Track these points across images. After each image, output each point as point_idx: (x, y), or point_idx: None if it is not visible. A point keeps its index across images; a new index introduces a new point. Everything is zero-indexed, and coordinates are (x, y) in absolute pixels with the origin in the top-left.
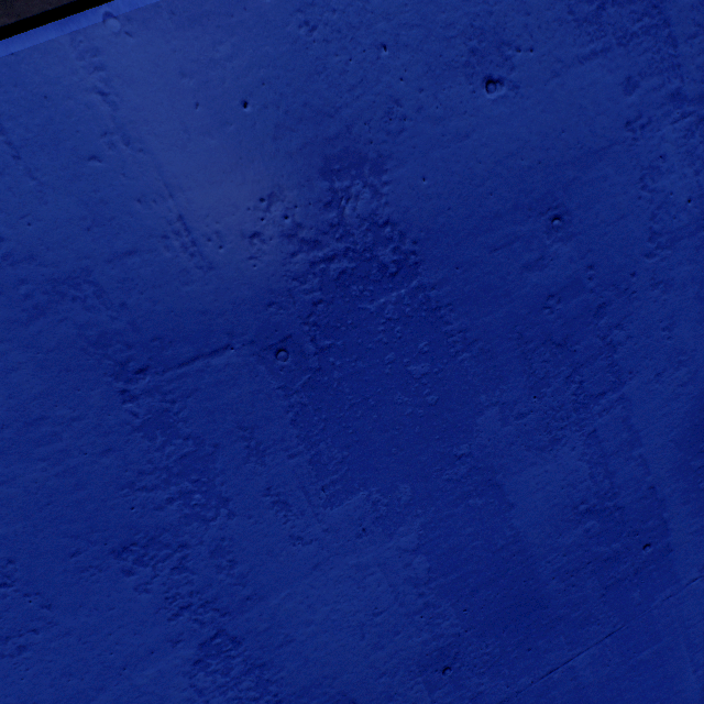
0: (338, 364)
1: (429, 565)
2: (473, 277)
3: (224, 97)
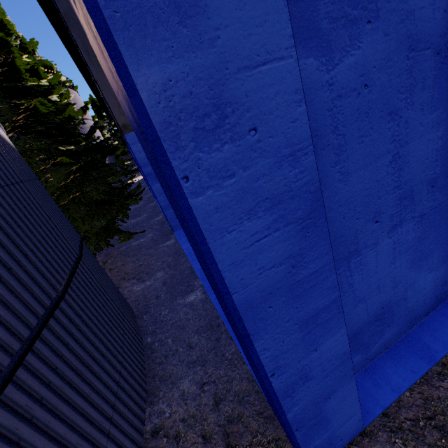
0: (446, 63)
1: (440, 145)
2: None
3: None
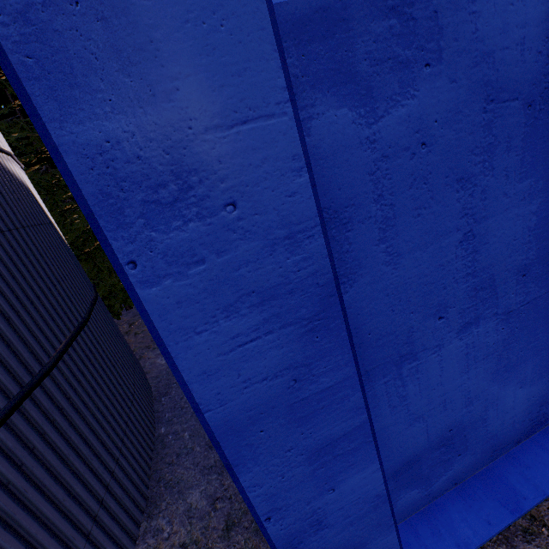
0: (542, 118)
1: (535, 223)
2: None
3: None
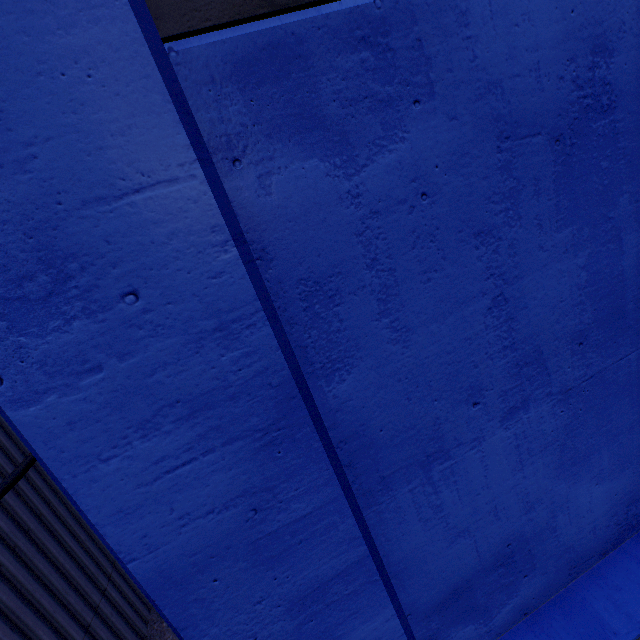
0: (576, 154)
1: (586, 279)
2: (633, 121)
3: (566, 7)
